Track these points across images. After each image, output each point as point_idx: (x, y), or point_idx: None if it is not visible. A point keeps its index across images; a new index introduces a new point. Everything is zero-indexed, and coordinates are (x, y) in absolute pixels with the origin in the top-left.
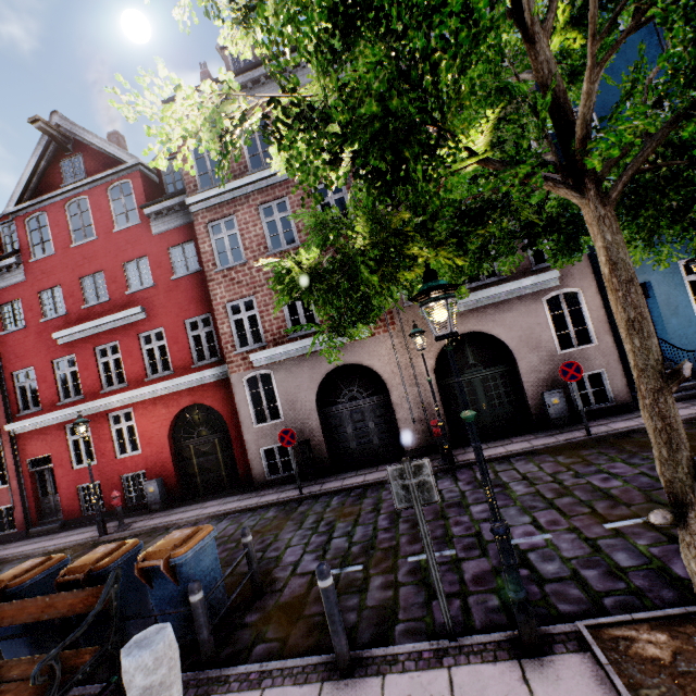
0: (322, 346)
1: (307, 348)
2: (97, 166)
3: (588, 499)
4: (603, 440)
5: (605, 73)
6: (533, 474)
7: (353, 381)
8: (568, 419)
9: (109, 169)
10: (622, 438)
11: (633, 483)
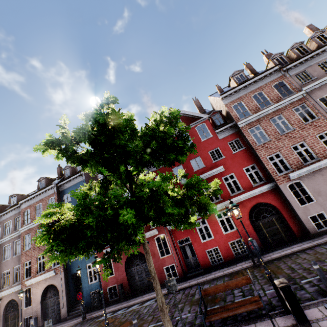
0: (324, 165)
1: (316, 167)
2: (187, 122)
3: None
4: None
5: None
6: None
7: None
8: None
9: (192, 121)
10: None
11: None
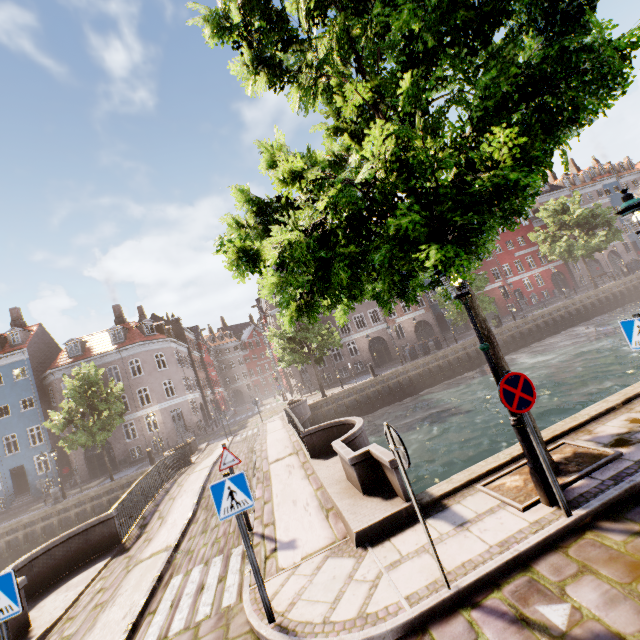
0: None
1: None
2: None
3: None
4: None
5: (617, 200)
6: None
7: (590, 262)
8: None
9: None
10: None
11: None
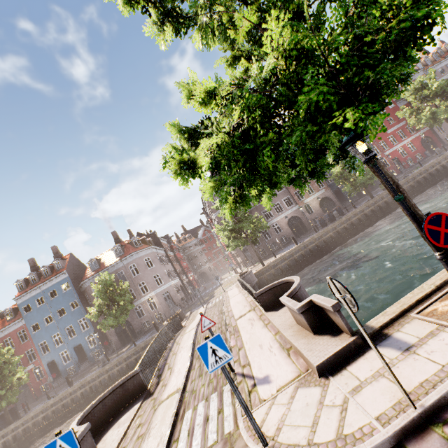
0: None
1: None
2: None
3: None
4: None
5: None
6: None
7: None
8: None
9: None
10: None
11: None
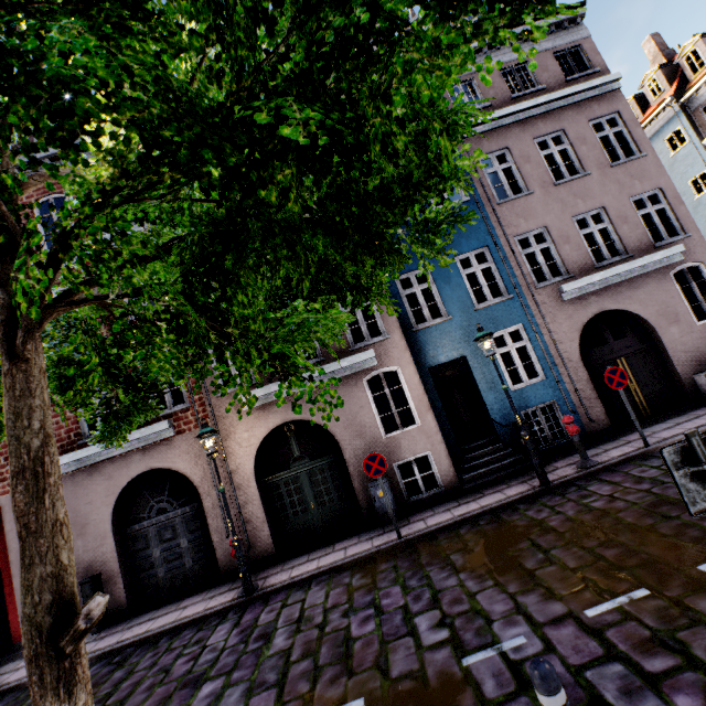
0: (120, 450)
1: (101, 454)
2: None
3: (324, 663)
4: (410, 545)
5: None
6: (311, 611)
7: (164, 488)
8: (395, 513)
9: None
10: (428, 541)
11: (384, 626)
